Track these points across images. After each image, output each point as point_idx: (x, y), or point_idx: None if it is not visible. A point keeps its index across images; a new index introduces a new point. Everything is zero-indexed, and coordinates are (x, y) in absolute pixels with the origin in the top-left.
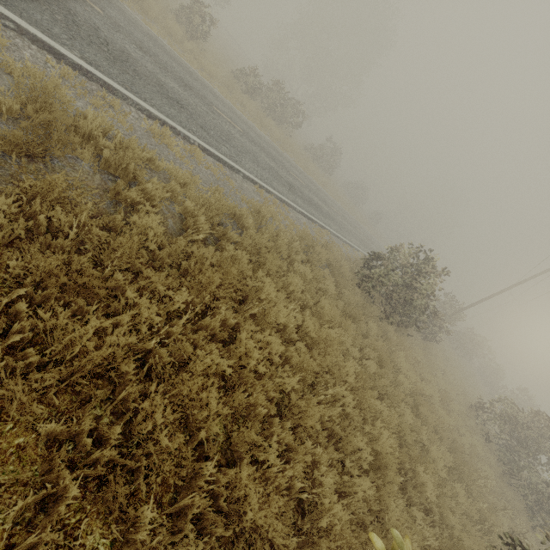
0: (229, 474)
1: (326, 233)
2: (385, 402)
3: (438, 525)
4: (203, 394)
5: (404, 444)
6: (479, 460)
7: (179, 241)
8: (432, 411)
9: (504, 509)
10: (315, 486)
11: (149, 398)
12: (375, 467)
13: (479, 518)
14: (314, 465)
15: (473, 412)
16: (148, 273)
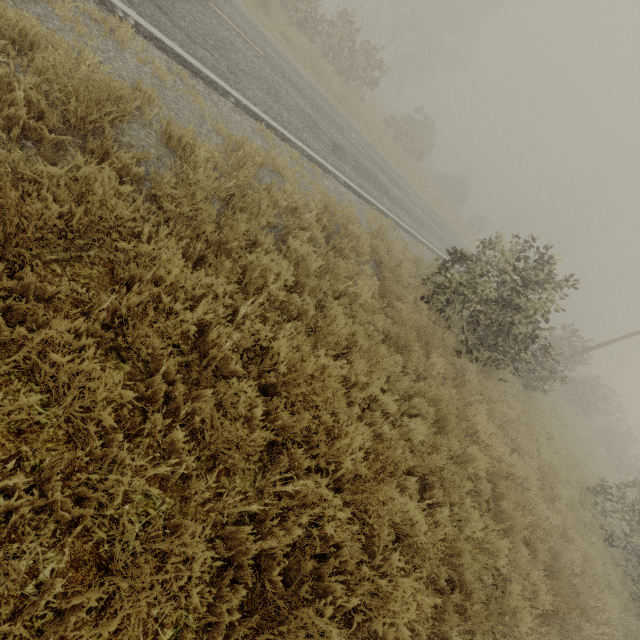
0: None
1: (390, 223)
2: (435, 494)
3: None
4: None
5: (460, 576)
6: (595, 584)
7: None
8: (524, 504)
9: None
10: None
11: None
12: None
13: None
14: None
15: (589, 499)
16: None
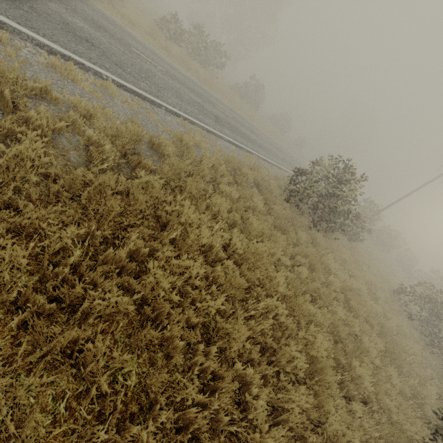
0: (132, 432)
1: (255, 158)
2: (318, 303)
3: (376, 410)
4: (88, 345)
5: (339, 339)
6: (405, 338)
7: (74, 171)
8: (362, 302)
9: (432, 379)
10: (249, 408)
11: (28, 355)
12: (312, 370)
13: (412, 395)
14: (246, 385)
15: (396, 297)
16: (25, 209)
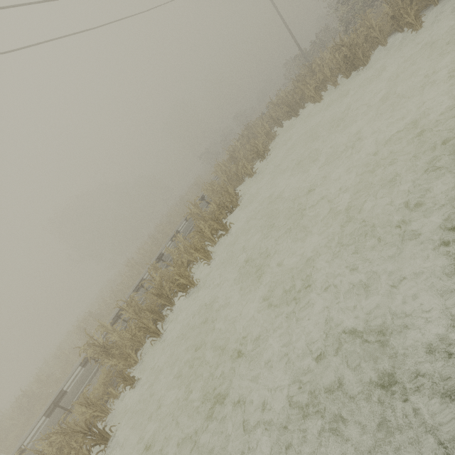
0: None
1: None
2: None
3: None
4: None
5: None
6: None
7: None
8: None
9: None
10: None
11: None
12: None
13: None
14: None
15: None
16: None
